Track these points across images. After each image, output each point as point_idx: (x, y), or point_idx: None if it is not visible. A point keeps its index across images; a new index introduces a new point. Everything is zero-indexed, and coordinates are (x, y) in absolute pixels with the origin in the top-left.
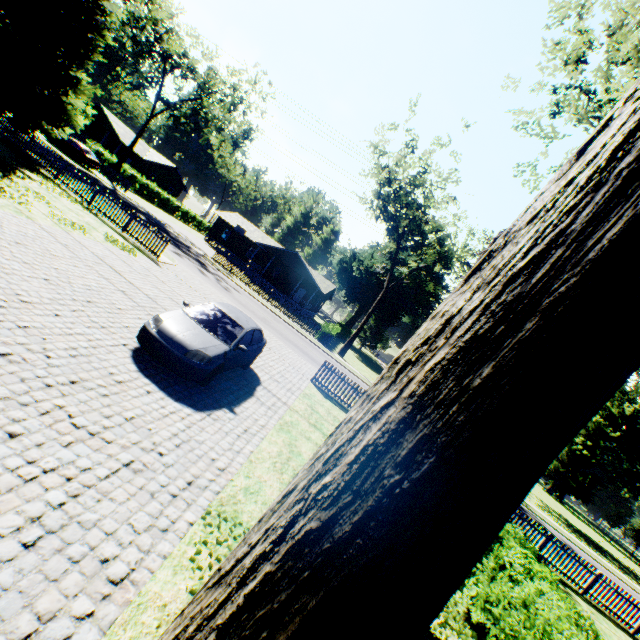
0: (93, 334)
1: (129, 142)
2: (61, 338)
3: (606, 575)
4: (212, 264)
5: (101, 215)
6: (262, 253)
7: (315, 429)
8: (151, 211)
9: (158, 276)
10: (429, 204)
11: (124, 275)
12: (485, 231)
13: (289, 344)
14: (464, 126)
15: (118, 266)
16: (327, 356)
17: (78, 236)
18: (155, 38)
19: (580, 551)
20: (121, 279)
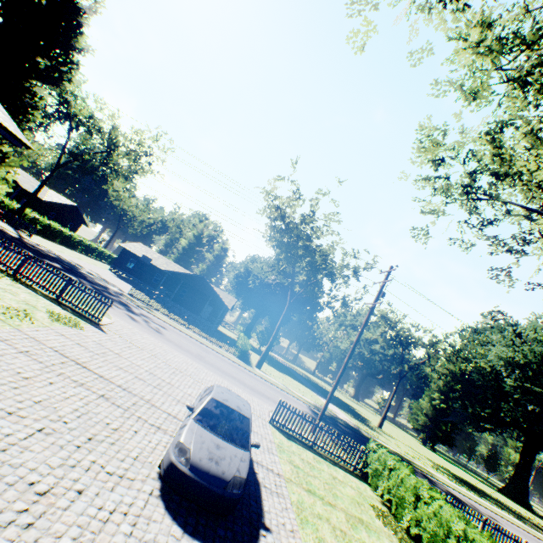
0: (122, 499)
1: (28, 186)
2: (104, 536)
3: (502, 523)
4: (132, 302)
5: (30, 283)
6: (168, 277)
7: (313, 496)
8: (58, 252)
9: (111, 348)
10: (317, 235)
11: (90, 367)
12: (353, 249)
13: (230, 379)
14: (338, 182)
15: (79, 355)
16: (253, 375)
17: (29, 329)
18: (62, 103)
19: (478, 505)
20: (92, 376)
